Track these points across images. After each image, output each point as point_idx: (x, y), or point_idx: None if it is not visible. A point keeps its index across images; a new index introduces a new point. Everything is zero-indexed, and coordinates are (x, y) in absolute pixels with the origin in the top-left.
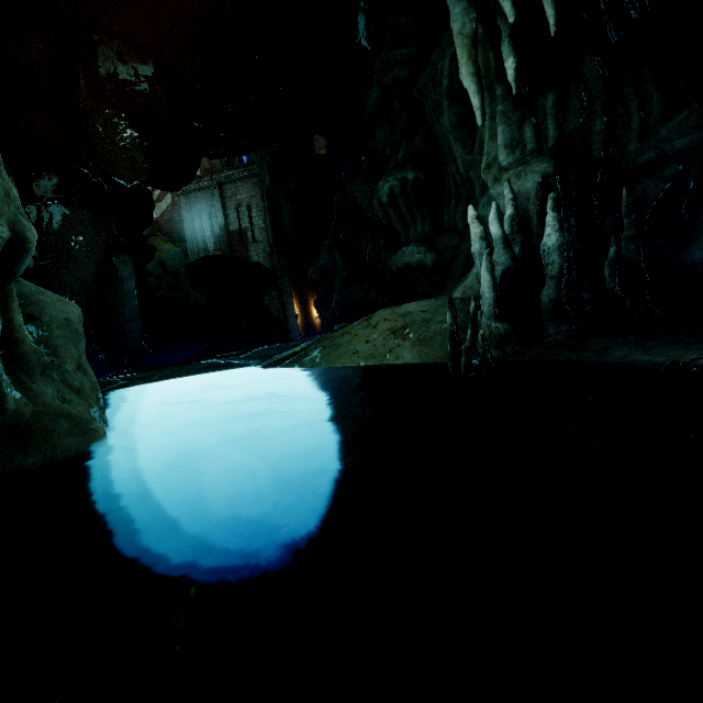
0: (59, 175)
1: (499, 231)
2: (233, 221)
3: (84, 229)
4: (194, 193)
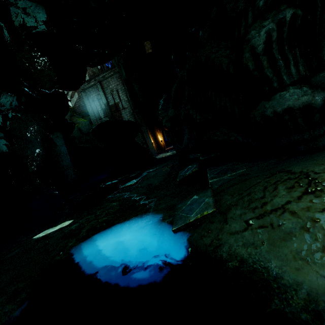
0: (10, 94)
1: None
2: (110, 100)
3: (30, 122)
4: (88, 89)
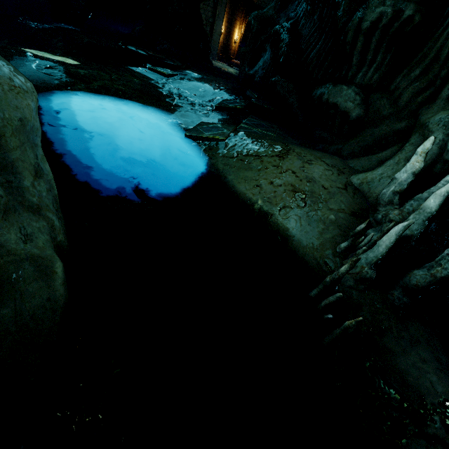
0: None
1: (435, 207)
2: None
3: None
4: None
